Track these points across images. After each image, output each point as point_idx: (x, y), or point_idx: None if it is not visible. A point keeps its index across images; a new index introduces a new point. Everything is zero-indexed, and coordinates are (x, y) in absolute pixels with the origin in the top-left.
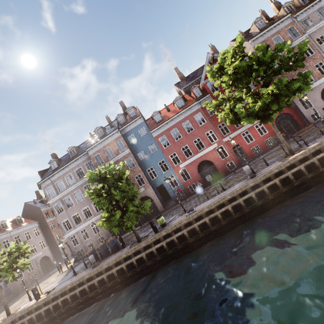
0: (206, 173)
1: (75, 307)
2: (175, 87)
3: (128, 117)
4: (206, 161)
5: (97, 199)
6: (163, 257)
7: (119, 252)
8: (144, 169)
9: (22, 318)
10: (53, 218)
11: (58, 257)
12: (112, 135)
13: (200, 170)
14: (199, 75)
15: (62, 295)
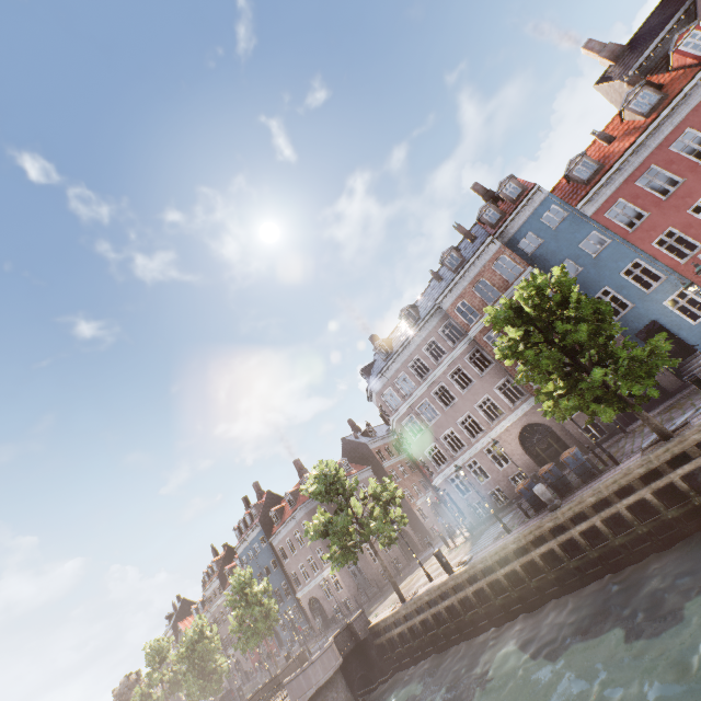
0: None
1: (538, 590)
2: (599, 89)
3: (502, 207)
4: None
5: (531, 352)
6: None
7: (610, 473)
8: None
9: (431, 605)
10: (392, 461)
11: (421, 535)
12: (481, 253)
13: None
14: (675, 9)
15: (499, 565)
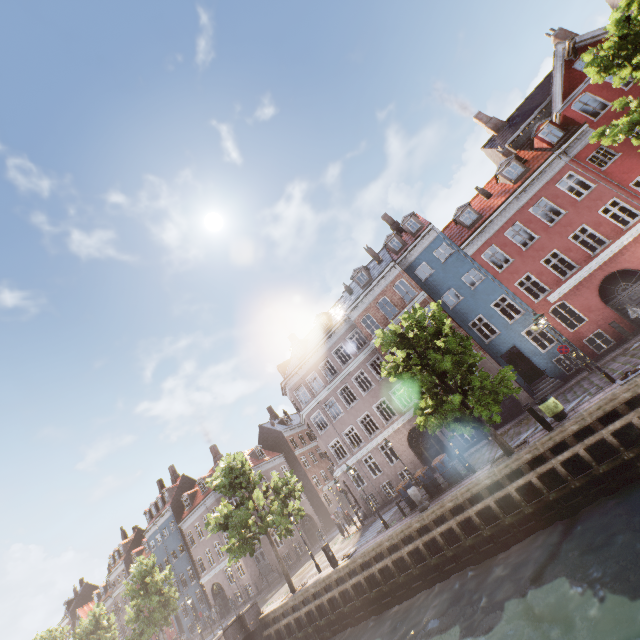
0: (628, 302)
1: (406, 584)
2: (485, 151)
3: (405, 237)
4: (620, 272)
5: (408, 374)
6: (585, 481)
7: (468, 480)
8: (462, 325)
9: (316, 596)
10: (303, 449)
11: (325, 519)
12: (385, 275)
13: (609, 298)
14: (540, 102)
15: (375, 560)
